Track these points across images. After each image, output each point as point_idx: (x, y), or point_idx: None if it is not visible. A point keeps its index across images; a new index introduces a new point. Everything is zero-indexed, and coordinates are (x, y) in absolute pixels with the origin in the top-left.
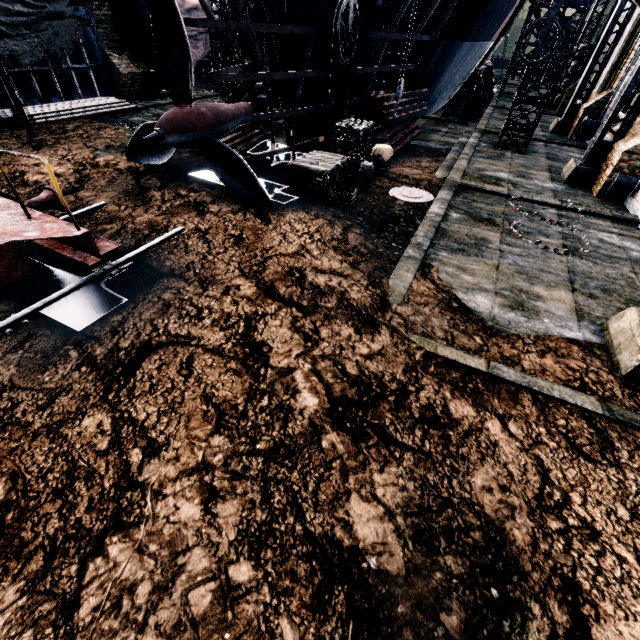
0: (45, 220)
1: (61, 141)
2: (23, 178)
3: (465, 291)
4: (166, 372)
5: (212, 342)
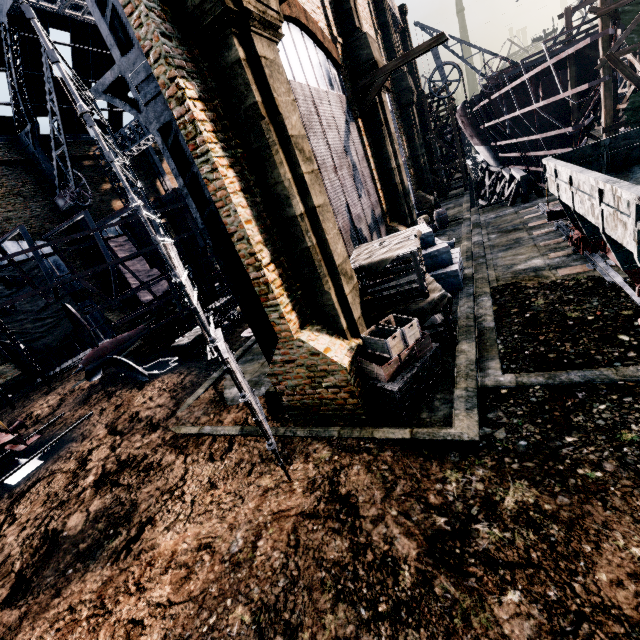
0: (4, 436)
1: (64, 383)
2: (31, 415)
3: (231, 387)
4: (39, 489)
5: (67, 468)
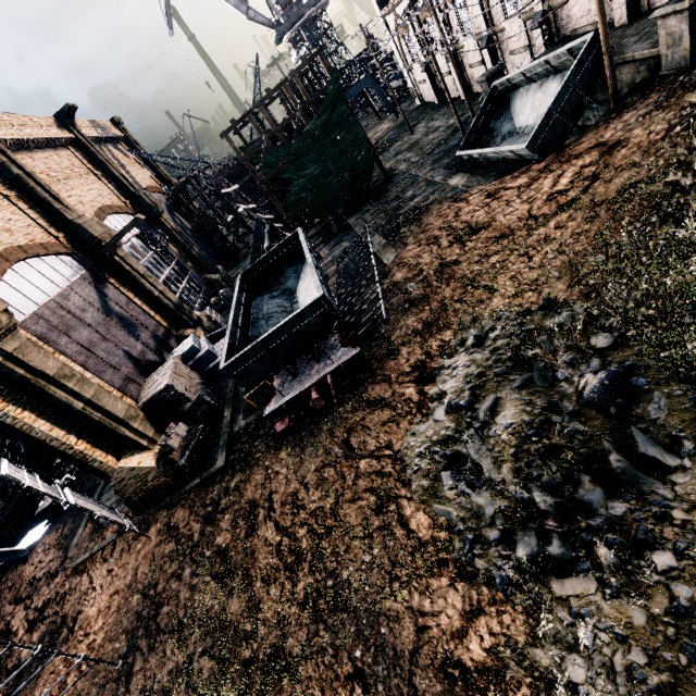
0: None
1: None
2: None
3: None
4: None
5: None
